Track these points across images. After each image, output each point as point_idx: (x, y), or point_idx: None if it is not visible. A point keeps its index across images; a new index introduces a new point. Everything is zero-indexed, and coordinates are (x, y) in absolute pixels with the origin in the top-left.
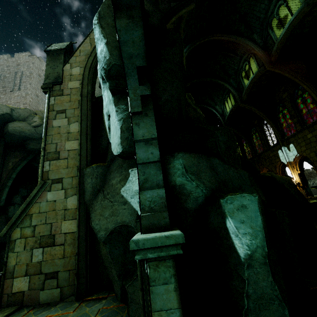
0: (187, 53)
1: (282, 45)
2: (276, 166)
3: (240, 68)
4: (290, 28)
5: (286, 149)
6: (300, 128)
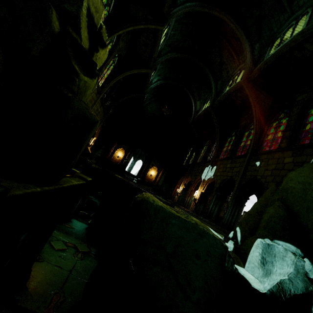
0: (189, 10)
1: (265, 67)
2: (196, 178)
3: (232, 75)
4: (279, 52)
5: (210, 169)
6: (229, 156)
